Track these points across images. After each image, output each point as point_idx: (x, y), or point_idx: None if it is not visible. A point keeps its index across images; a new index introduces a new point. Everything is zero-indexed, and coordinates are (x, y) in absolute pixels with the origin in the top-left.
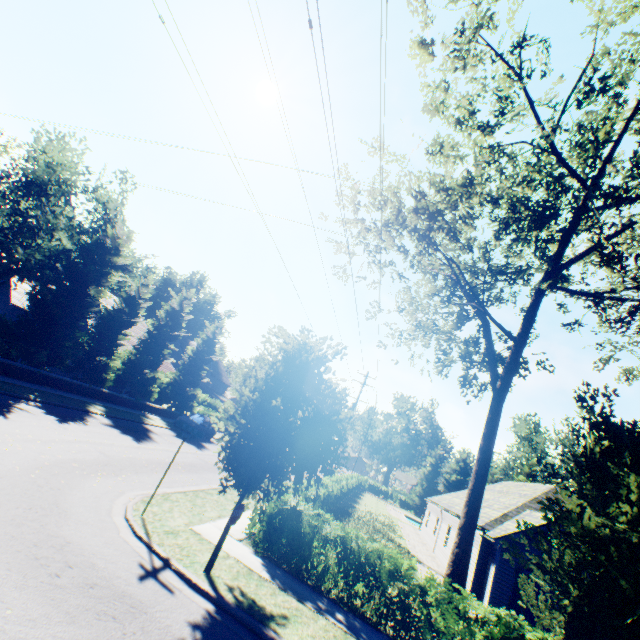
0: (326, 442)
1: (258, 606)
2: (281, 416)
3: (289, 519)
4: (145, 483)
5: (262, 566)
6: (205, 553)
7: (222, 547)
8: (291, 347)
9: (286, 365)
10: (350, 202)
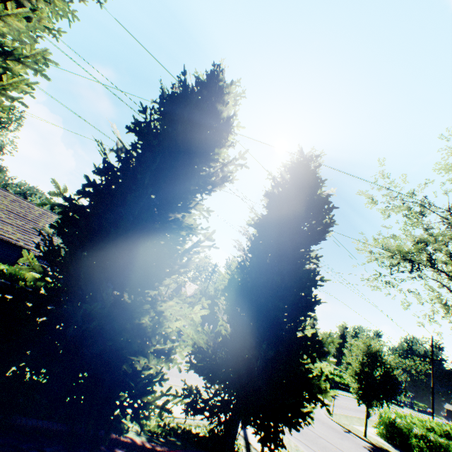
0: (393, 384)
1: (389, 450)
2: (369, 374)
3: (393, 424)
4: (323, 408)
5: (388, 444)
6: (361, 432)
7: (367, 433)
8: (363, 345)
9: (364, 353)
10: (365, 250)
